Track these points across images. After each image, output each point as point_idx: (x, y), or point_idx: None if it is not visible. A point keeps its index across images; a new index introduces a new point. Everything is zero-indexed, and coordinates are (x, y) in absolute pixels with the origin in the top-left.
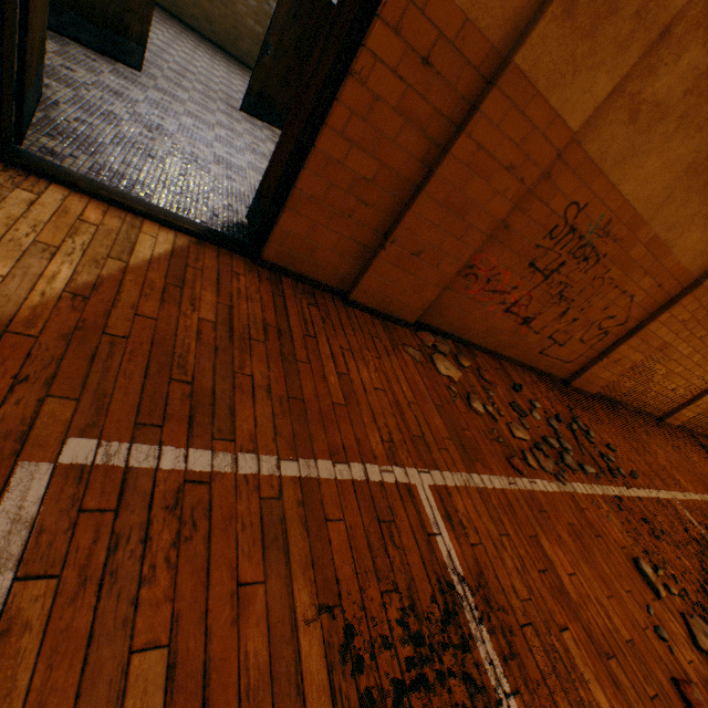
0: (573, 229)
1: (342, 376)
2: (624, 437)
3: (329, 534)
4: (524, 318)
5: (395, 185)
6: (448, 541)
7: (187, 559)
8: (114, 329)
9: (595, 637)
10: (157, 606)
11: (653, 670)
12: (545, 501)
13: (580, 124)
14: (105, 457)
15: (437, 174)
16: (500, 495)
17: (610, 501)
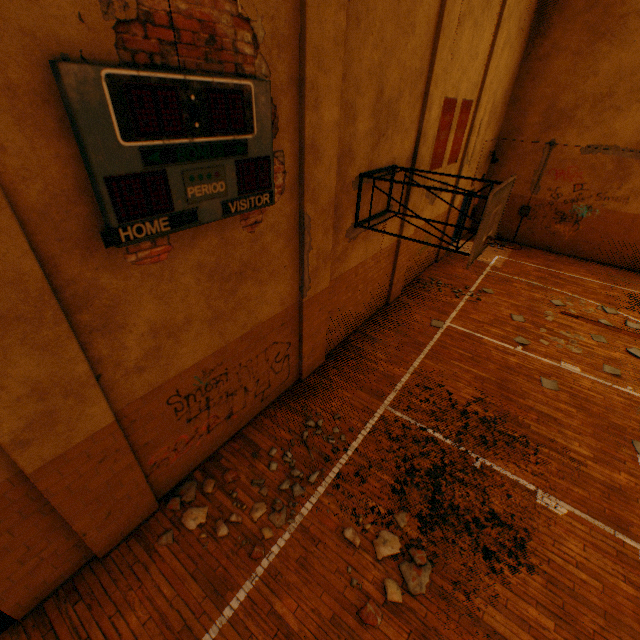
0: (188, 395)
1: None
2: (351, 381)
3: None
4: (226, 417)
5: (48, 530)
6: None
7: None
8: None
9: None
10: None
11: (346, 621)
12: (280, 560)
13: (112, 417)
14: None
15: (63, 511)
16: (246, 601)
17: (331, 488)
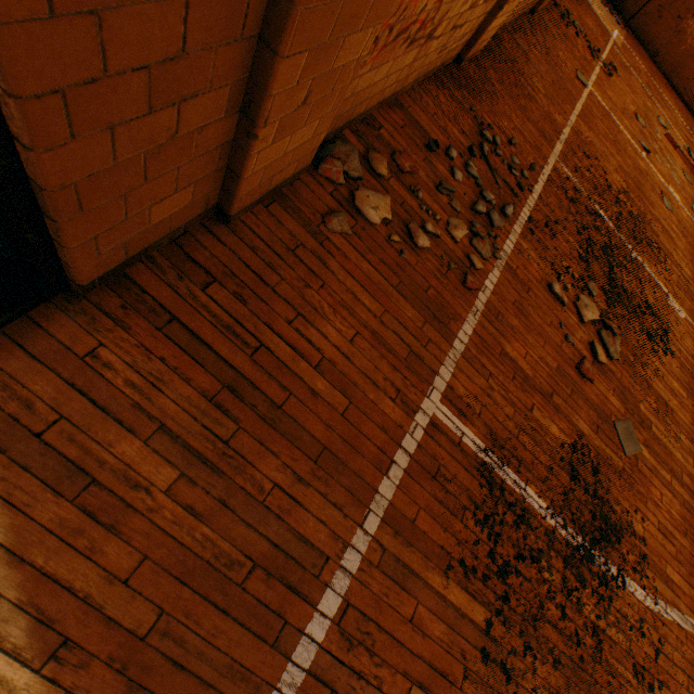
0: None
1: (322, 368)
2: (516, 102)
3: (420, 529)
4: (429, 33)
5: (229, 17)
6: (469, 433)
7: (382, 649)
8: (140, 623)
9: (544, 390)
10: (394, 682)
11: (568, 374)
12: (496, 300)
13: None
14: (292, 688)
15: None
16: (474, 338)
17: (526, 233)
